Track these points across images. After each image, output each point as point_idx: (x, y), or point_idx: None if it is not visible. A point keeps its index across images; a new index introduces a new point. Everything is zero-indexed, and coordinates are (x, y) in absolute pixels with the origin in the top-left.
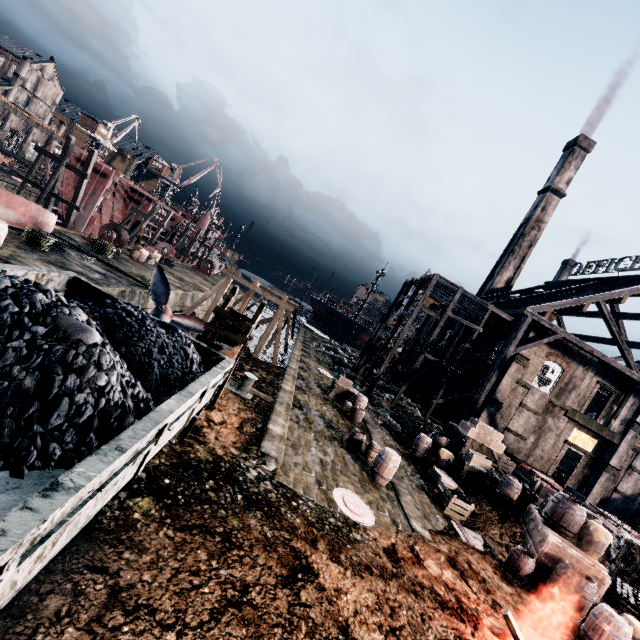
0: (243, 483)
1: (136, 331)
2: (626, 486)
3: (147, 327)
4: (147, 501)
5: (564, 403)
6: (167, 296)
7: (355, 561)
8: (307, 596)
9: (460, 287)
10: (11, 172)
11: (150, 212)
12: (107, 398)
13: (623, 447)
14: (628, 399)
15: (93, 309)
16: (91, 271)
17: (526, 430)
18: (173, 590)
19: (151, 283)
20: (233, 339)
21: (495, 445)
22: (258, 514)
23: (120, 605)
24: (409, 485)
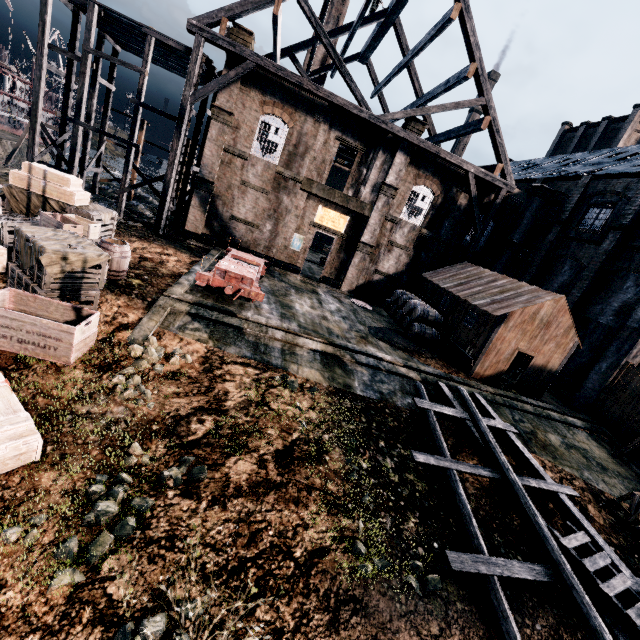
0: None
1: None
2: (388, 265)
3: None
4: None
5: (298, 173)
6: None
7: None
8: None
9: None
10: None
11: None
12: None
13: (374, 218)
14: (377, 156)
15: None
16: None
17: (257, 216)
18: None
19: None
20: None
21: (59, 193)
22: None
23: None
24: None
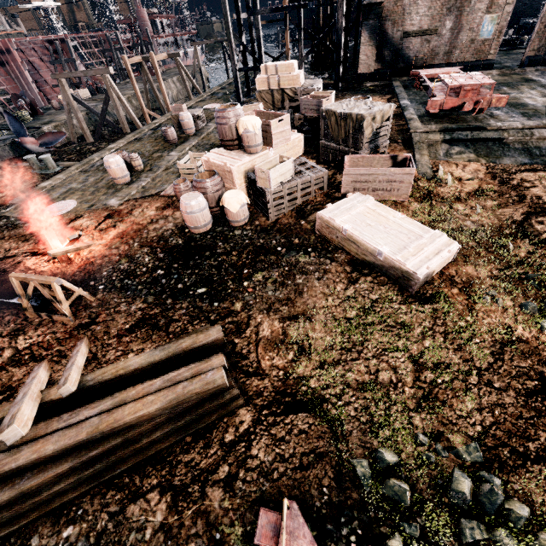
0: None
1: None
2: None
3: None
4: None
5: None
6: (25, 130)
7: None
8: None
9: None
10: None
11: (59, 55)
12: None
13: None
14: None
15: None
16: None
17: (434, 17)
18: None
19: (11, 127)
20: None
21: (289, 81)
22: None
23: None
24: (167, 172)
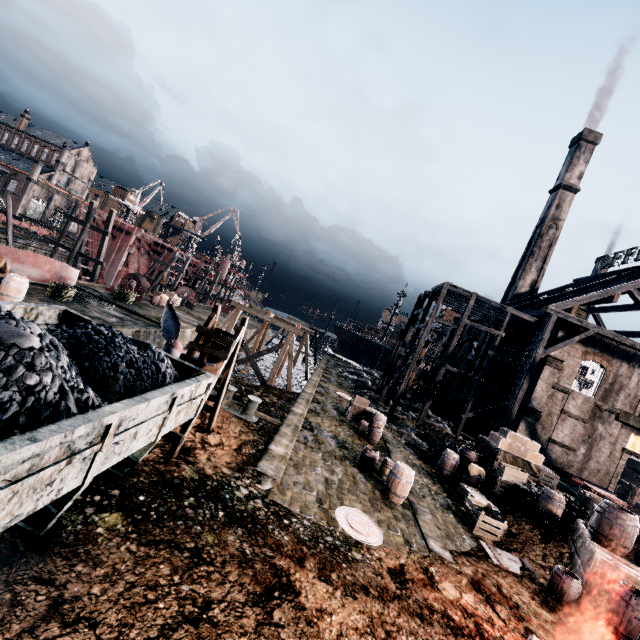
0: (229, 501)
1: (103, 347)
2: None
3: (116, 344)
4: (115, 516)
5: (613, 406)
6: (177, 331)
7: (349, 581)
8: (281, 615)
9: (473, 293)
10: (45, 239)
11: (170, 261)
12: (37, 397)
13: None
14: None
15: (64, 331)
16: (109, 316)
17: (574, 440)
18: (123, 604)
19: (162, 321)
20: (216, 355)
21: (532, 456)
22: (239, 531)
23: (59, 617)
24: (431, 504)
